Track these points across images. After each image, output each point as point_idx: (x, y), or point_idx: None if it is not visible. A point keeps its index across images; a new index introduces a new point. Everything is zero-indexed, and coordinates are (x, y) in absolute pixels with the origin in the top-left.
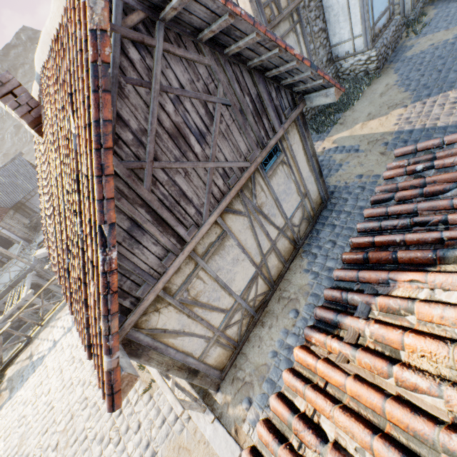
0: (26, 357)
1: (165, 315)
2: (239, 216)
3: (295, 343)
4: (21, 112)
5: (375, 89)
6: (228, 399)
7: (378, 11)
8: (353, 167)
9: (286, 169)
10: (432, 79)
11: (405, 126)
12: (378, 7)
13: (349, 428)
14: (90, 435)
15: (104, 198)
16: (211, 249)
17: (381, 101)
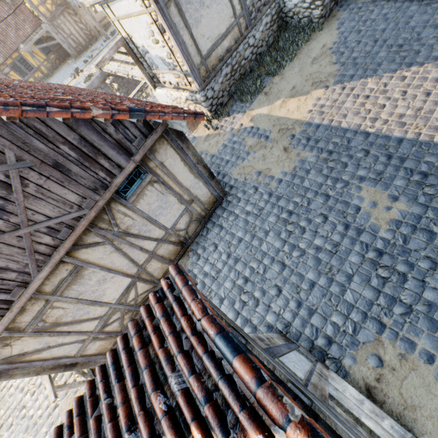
0: None
1: (20, 345)
2: (97, 246)
3: None
4: None
5: (312, 50)
6: None
7: None
8: (257, 160)
9: (159, 186)
10: (364, 53)
11: (316, 117)
12: None
13: None
14: (14, 384)
15: None
16: (63, 284)
17: (310, 70)
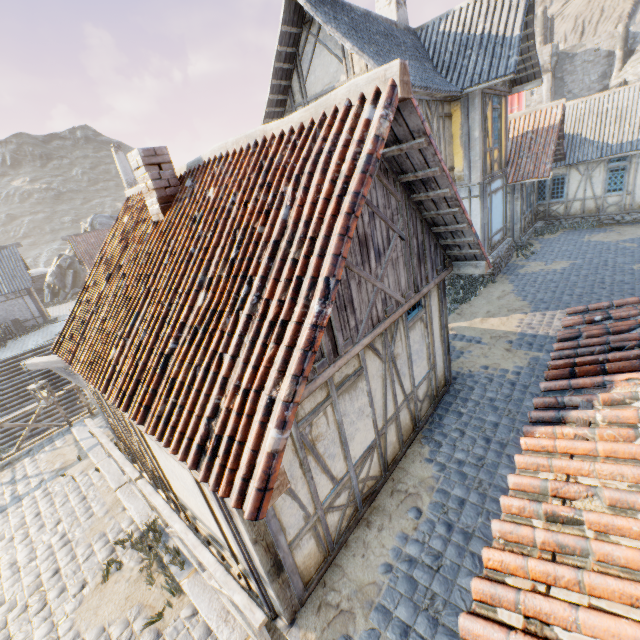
0: None
1: None
2: (377, 357)
3: (420, 554)
4: (158, 184)
5: (492, 292)
6: (311, 638)
7: (495, 227)
8: (477, 357)
9: (423, 328)
10: (548, 296)
11: (528, 330)
12: (495, 224)
13: (616, 470)
14: None
15: (341, 254)
16: (346, 382)
17: (500, 303)
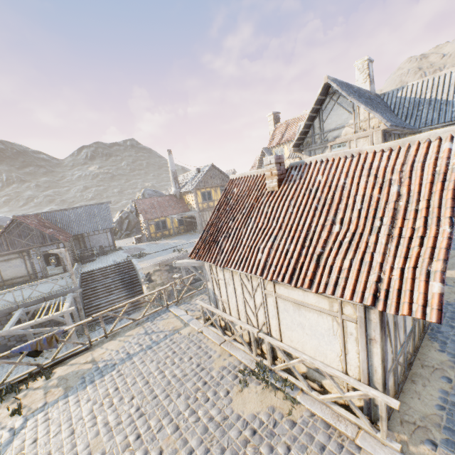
0: (85, 361)
1: None
2: None
3: None
4: (278, 173)
5: None
6: (404, 437)
7: None
8: (448, 293)
9: None
10: None
11: None
12: None
13: None
14: (213, 448)
15: (454, 207)
16: None
17: (450, 261)
